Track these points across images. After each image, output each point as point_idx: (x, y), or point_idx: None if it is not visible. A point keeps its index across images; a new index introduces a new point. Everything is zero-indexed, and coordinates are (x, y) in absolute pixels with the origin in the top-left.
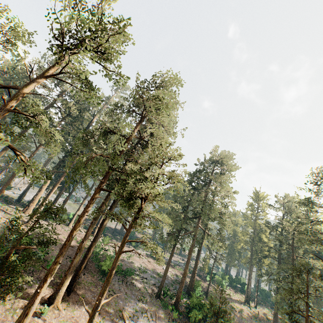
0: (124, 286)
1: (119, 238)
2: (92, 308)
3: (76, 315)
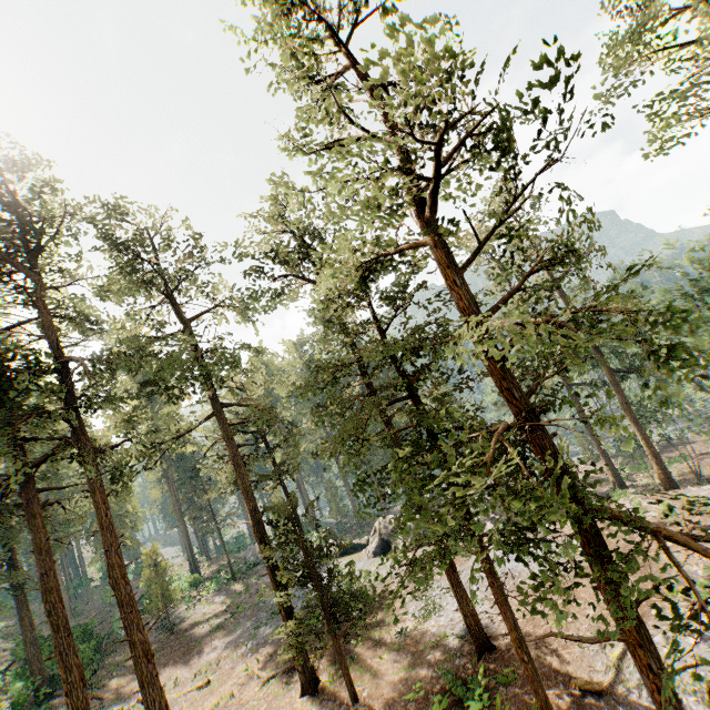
0: None
1: None
2: None
3: None
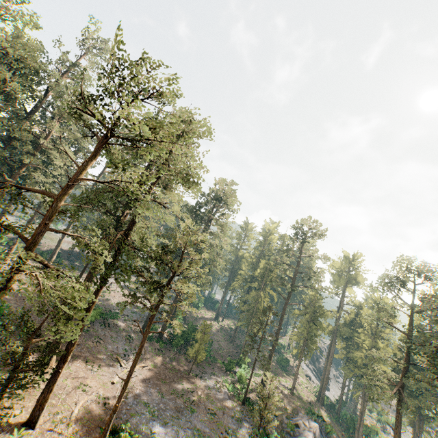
0: (108, 330)
1: (79, 265)
2: (85, 360)
3: (74, 371)
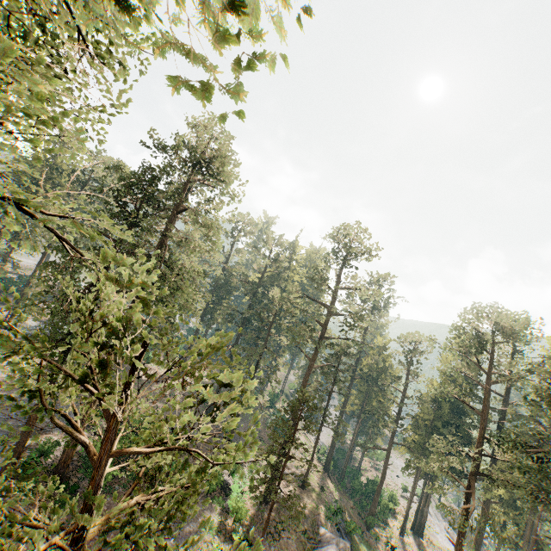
0: None
1: None
2: None
3: None
